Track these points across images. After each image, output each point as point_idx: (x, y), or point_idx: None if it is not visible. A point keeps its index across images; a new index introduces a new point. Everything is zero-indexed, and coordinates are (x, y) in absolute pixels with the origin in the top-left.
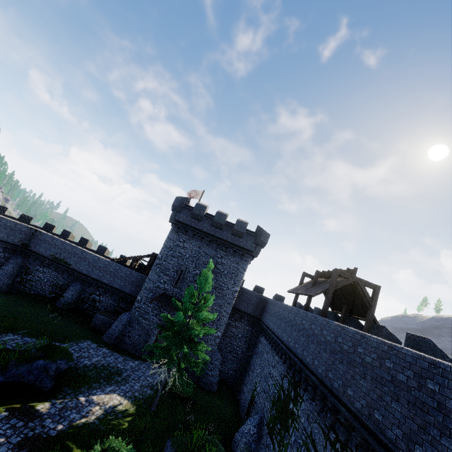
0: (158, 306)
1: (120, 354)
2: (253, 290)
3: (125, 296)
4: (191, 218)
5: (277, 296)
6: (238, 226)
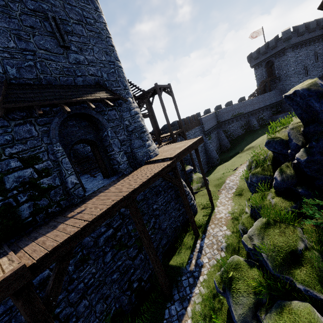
0: None
1: None
2: None
3: (272, 106)
4: (297, 37)
5: None
6: (322, 22)
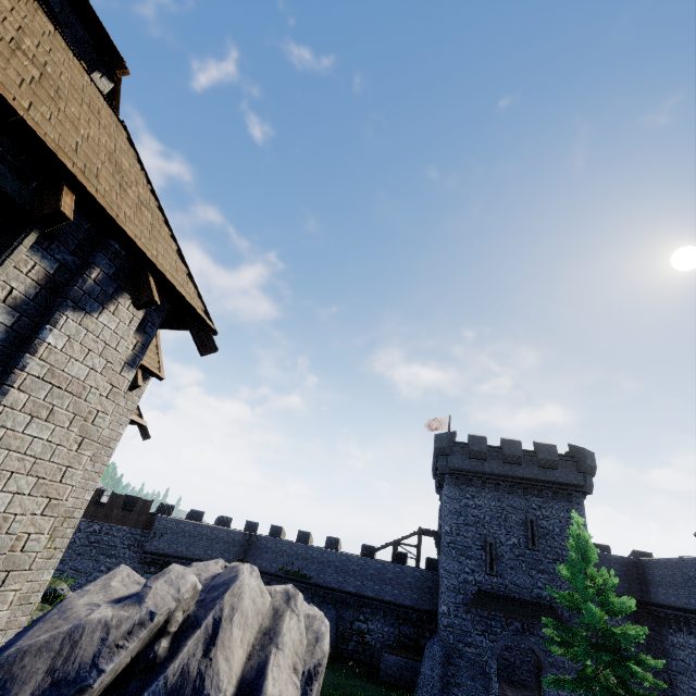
0: (479, 616)
1: None
2: None
3: (405, 614)
4: (469, 459)
5: (636, 554)
6: (544, 452)
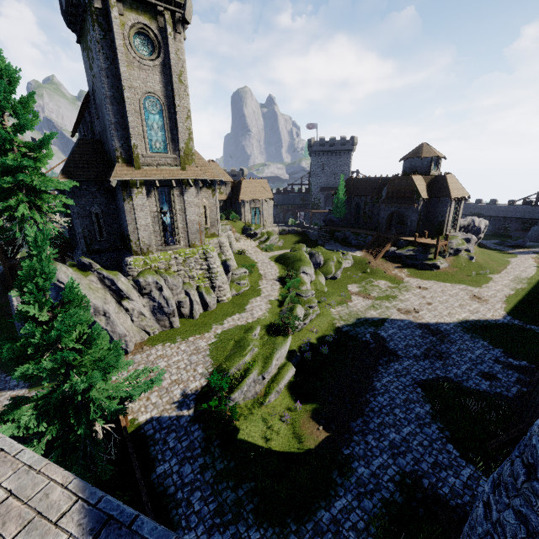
0: None
1: None
2: None
3: (526, 221)
4: None
5: None
6: None
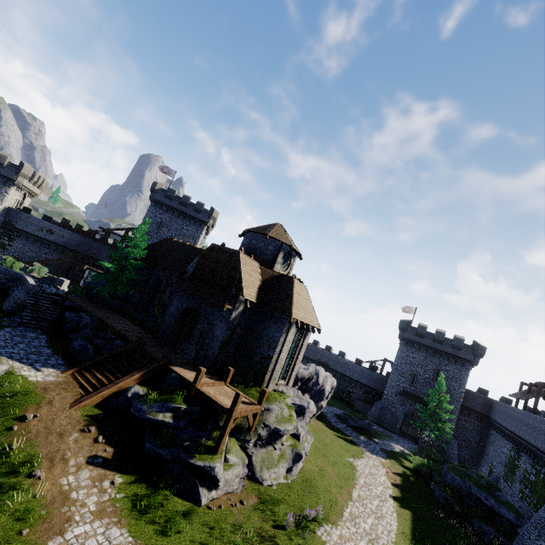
0: (401, 399)
1: (384, 428)
2: (477, 391)
3: (370, 390)
4: (415, 336)
5: (503, 398)
6: (456, 342)
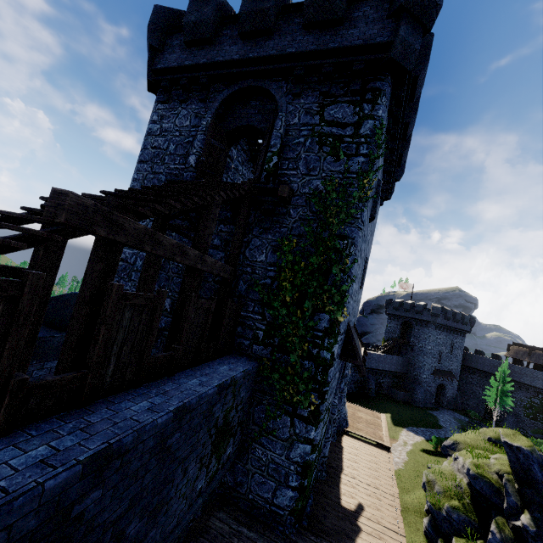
0: (433, 377)
1: (437, 410)
2: None
3: (395, 374)
4: (443, 319)
5: None
6: (466, 319)
